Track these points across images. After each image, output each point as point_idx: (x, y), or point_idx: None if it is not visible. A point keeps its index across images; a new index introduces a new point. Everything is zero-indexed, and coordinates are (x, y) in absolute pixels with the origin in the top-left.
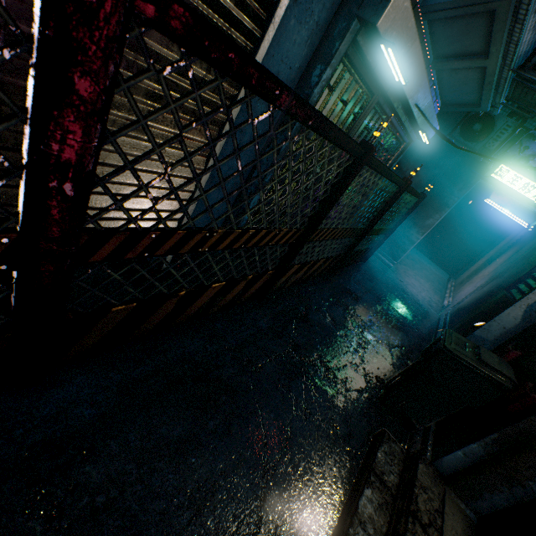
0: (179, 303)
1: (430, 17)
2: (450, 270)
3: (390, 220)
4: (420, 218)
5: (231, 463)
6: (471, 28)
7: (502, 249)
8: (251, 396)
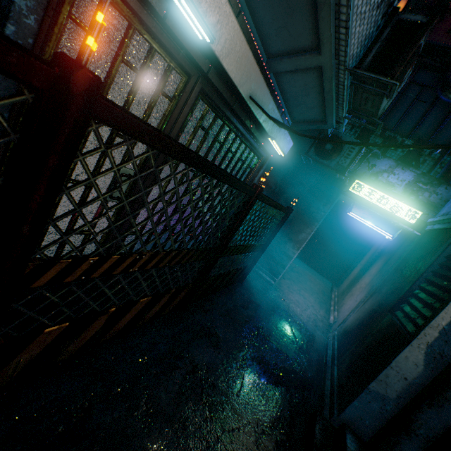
0: None
1: None
2: (332, 279)
3: (257, 236)
4: (294, 232)
5: None
6: (294, 5)
7: (372, 259)
8: None
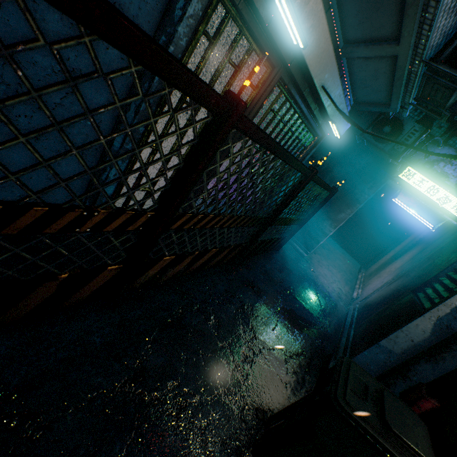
0: None
1: None
2: (361, 261)
3: (301, 211)
4: (333, 211)
5: None
6: (383, 1)
7: (407, 247)
8: None
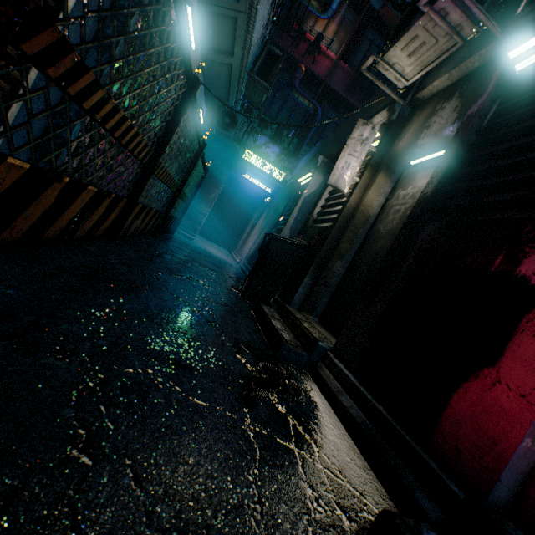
0: (60, 197)
1: (198, 6)
2: (228, 247)
3: (190, 187)
4: (205, 194)
5: (187, 322)
6: (223, 29)
7: (258, 218)
8: (166, 291)
